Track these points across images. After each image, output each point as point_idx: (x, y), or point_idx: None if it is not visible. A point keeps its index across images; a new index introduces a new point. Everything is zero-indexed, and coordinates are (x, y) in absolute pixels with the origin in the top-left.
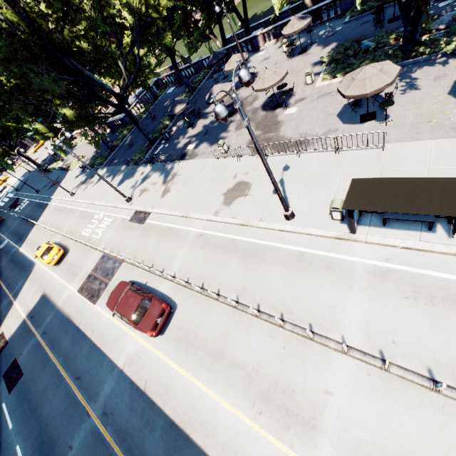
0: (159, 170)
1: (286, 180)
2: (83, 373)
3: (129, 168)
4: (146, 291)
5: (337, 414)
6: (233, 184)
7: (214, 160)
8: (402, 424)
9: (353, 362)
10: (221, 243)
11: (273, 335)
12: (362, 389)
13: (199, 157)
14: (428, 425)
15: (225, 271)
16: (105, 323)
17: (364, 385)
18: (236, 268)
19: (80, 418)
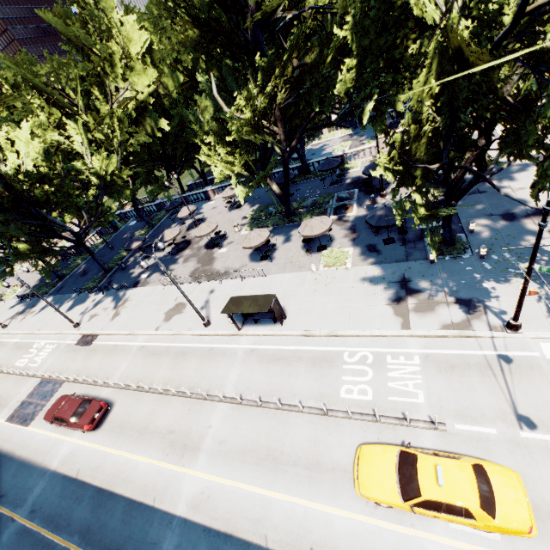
0: (111, 297)
1: (210, 300)
2: (9, 489)
3: (80, 296)
4: (87, 396)
5: (212, 436)
6: (174, 305)
7: (162, 287)
8: (243, 428)
9: (226, 405)
10: (158, 350)
11: (184, 404)
12: (228, 418)
13: (151, 284)
14: (253, 424)
15: (158, 370)
16: (39, 439)
17: (229, 415)
18: (167, 366)
19: (2, 527)
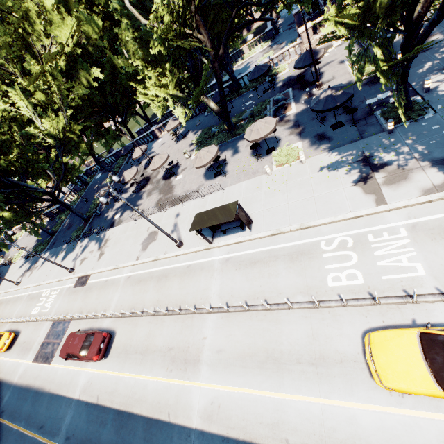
0: (94, 240)
1: (178, 223)
2: (45, 421)
3: (69, 246)
4: (90, 330)
5: (209, 347)
6: (147, 235)
7: (134, 222)
8: (236, 334)
9: (215, 315)
10: (143, 277)
11: (176, 321)
12: (219, 327)
13: (124, 222)
14: (246, 328)
15: (146, 294)
16: (61, 373)
17: (220, 324)
18: (153, 290)
19: None
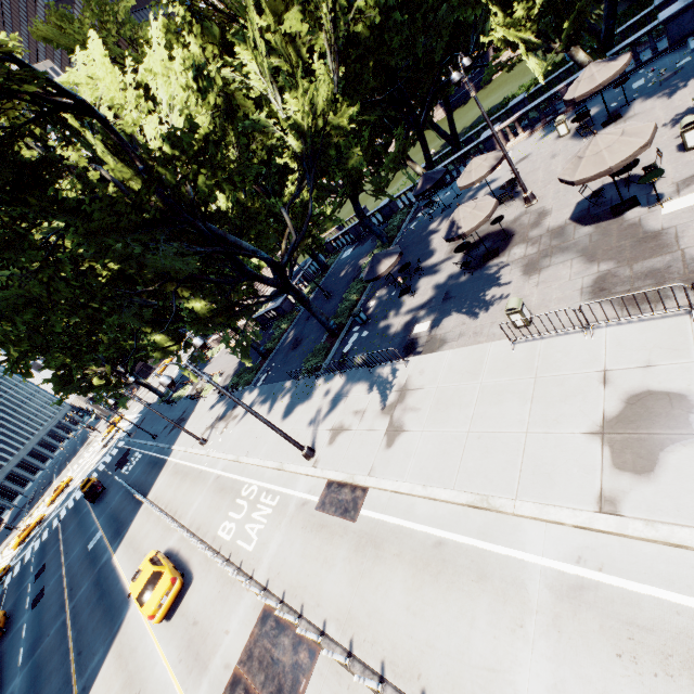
0: (362, 383)
1: None
2: None
3: (298, 385)
4: None
5: None
6: (613, 400)
7: (501, 346)
8: None
9: None
10: None
11: None
12: None
13: (453, 343)
14: None
15: None
16: None
17: None
18: None
19: None
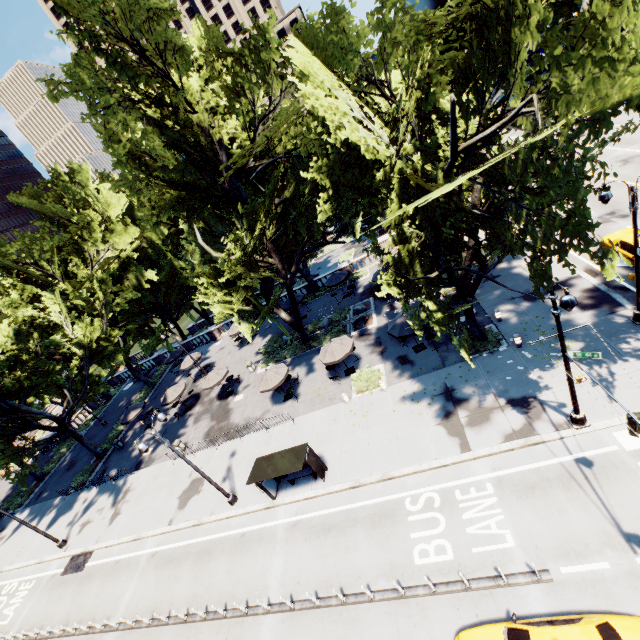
0: (108, 490)
1: (233, 466)
2: None
3: (66, 499)
4: None
5: None
6: (188, 483)
7: (171, 462)
8: None
9: (274, 617)
10: (175, 554)
11: (218, 631)
12: (279, 637)
13: (157, 461)
14: (315, 637)
15: (177, 585)
16: None
17: (281, 632)
18: (188, 577)
19: None
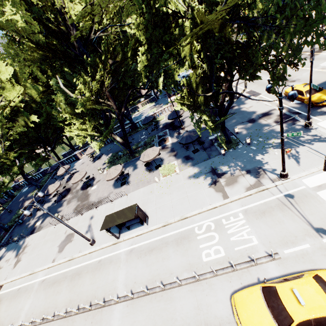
0: (12, 248)
1: (92, 224)
2: None
3: None
4: None
5: None
6: (64, 237)
7: (53, 227)
8: (139, 320)
9: (121, 304)
10: (57, 278)
11: (86, 319)
12: (125, 316)
13: (44, 228)
14: (147, 312)
15: (59, 296)
16: None
17: (126, 313)
18: (66, 290)
19: None
